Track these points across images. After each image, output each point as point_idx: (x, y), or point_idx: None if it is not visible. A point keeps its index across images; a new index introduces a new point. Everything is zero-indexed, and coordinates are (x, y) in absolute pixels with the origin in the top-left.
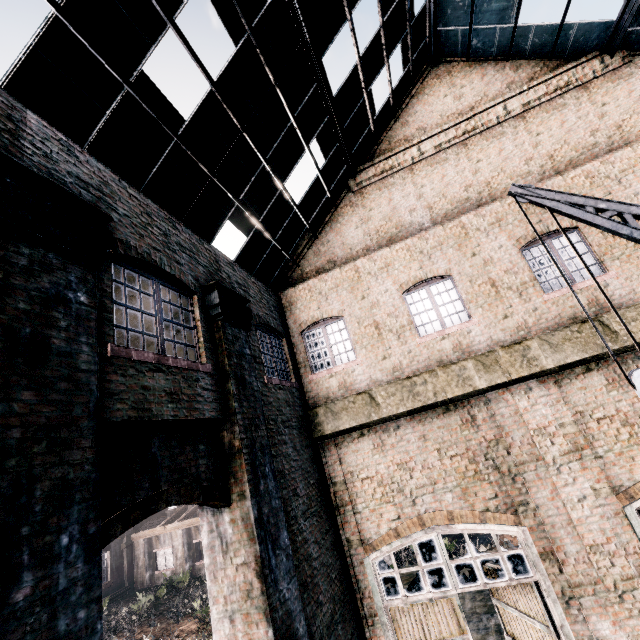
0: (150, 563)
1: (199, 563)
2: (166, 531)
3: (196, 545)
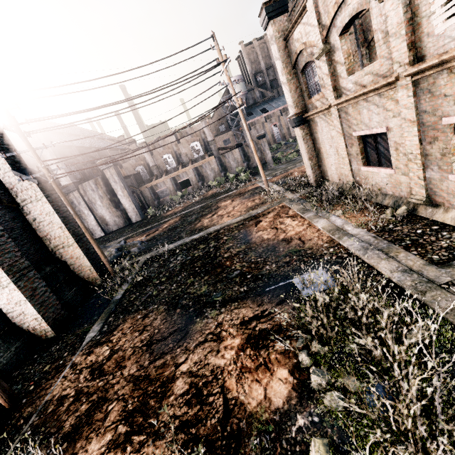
0: (156, 197)
1: (184, 190)
2: (160, 181)
3: (179, 184)
